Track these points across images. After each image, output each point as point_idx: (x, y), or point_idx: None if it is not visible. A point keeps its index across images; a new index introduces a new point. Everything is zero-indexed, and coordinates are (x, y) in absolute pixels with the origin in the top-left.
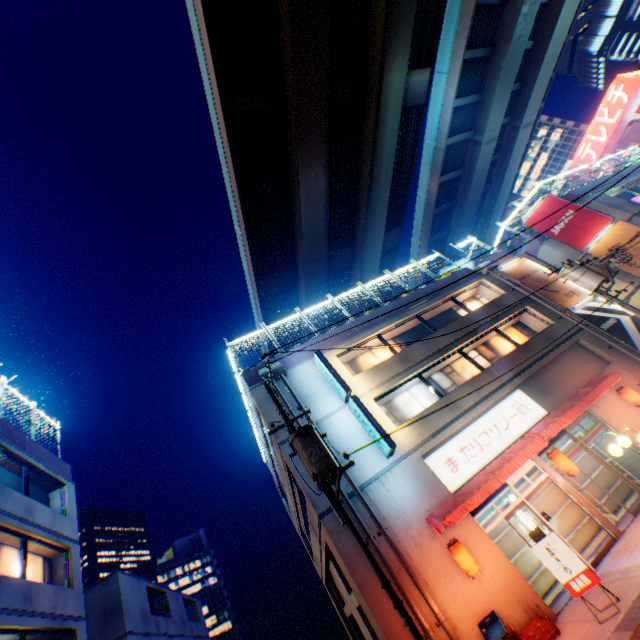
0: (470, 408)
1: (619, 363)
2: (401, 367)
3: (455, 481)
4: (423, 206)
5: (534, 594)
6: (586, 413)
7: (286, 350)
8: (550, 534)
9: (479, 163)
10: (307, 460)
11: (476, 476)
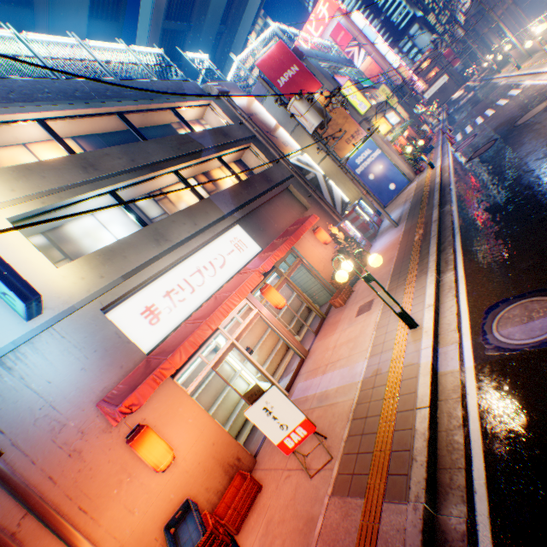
0: (184, 242)
1: (315, 210)
2: (82, 177)
3: (155, 337)
4: (151, 10)
5: (237, 447)
6: (291, 251)
7: None
8: (272, 390)
9: None
10: None
11: (184, 326)
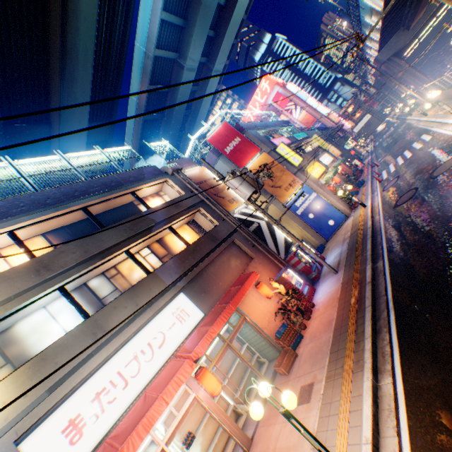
0: (123, 328)
1: (259, 259)
2: (33, 281)
3: None
4: (135, 109)
5: None
6: (235, 309)
7: None
8: None
9: (183, 86)
10: None
11: (103, 446)
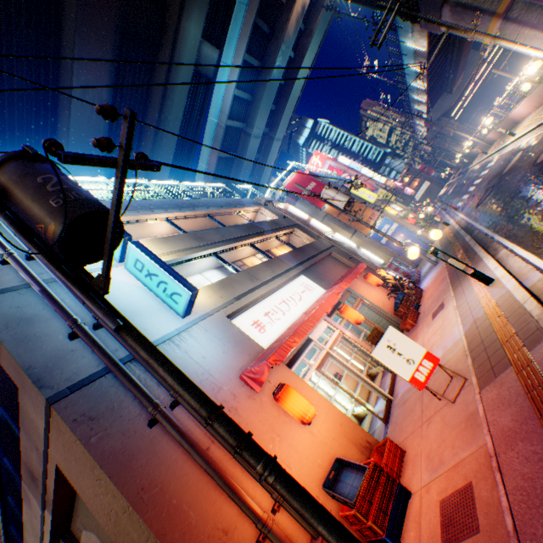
0: (269, 281)
1: None
2: (196, 243)
3: (265, 341)
4: (204, 175)
5: (363, 431)
6: (350, 293)
7: None
8: (389, 329)
9: (249, 152)
10: (34, 192)
11: (288, 329)
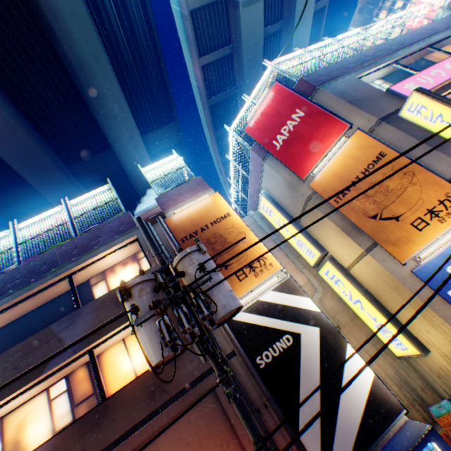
0: None
1: None
2: None
3: None
4: (199, 96)
5: None
6: None
7: None
8: None
9: (245, 35)
10: None
11: None
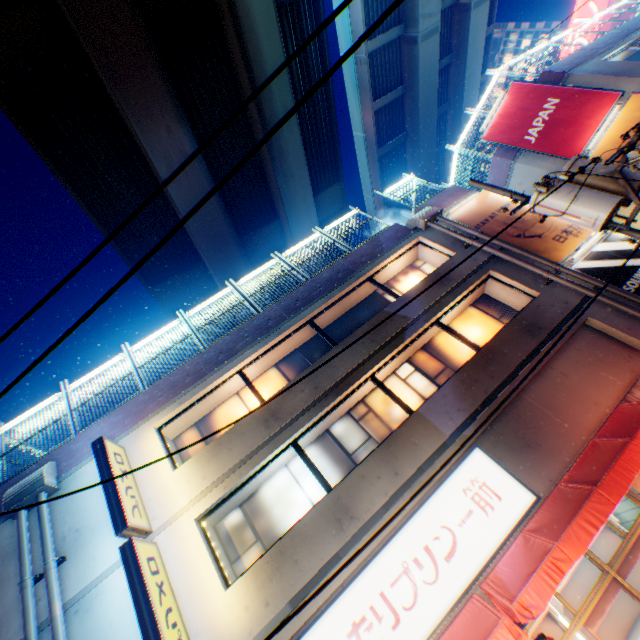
0: (377, 516)
1: None
2: (262, 435)
3: None
4: (364, 149)
5: None
6: None
7: (82, 429)
8: None
9: (422, 71)
10: None
11: None
